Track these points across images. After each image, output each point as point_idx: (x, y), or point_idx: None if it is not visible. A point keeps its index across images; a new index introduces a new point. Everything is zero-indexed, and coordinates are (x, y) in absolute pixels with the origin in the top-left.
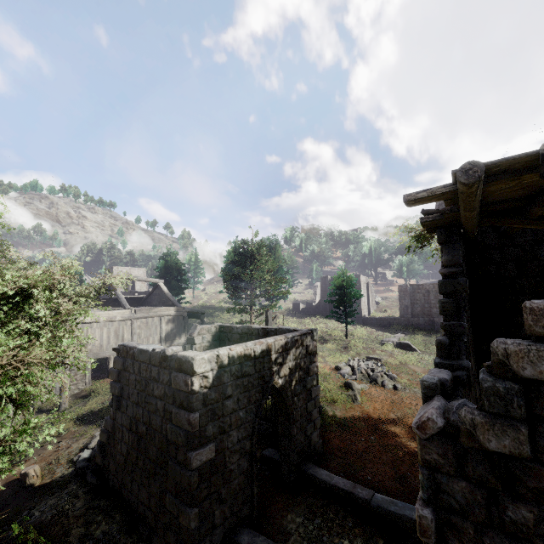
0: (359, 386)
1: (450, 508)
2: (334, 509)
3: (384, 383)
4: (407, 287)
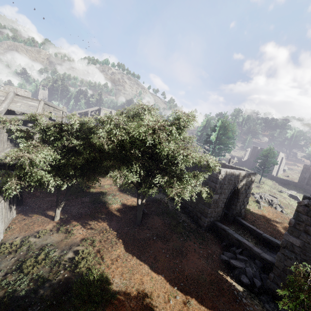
0: (263, 203)
1: (299, 220)
2: (246, 232)
3: (276, 208)
4: (310, 167)
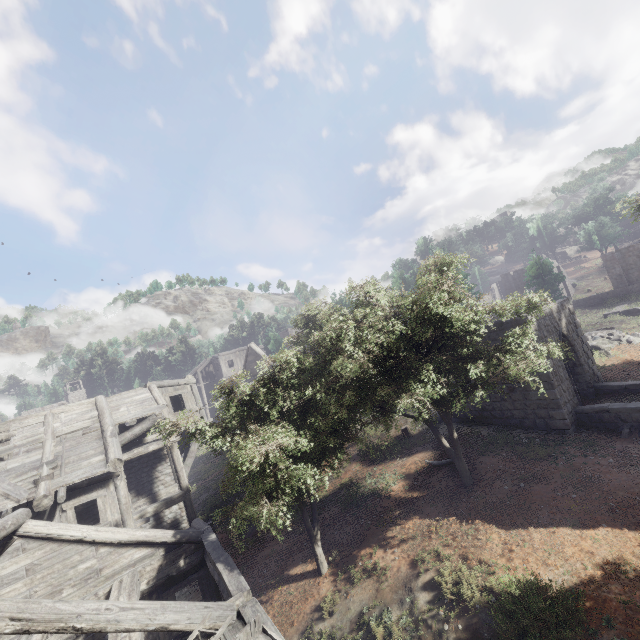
0: (605, 346)
1: None
2: (634, 396)
3: (629, 340)
4: (613, 255)
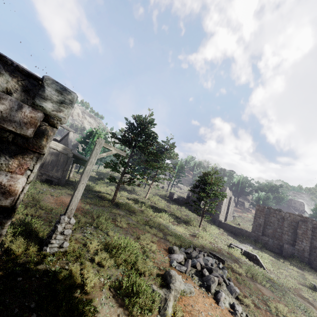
0: (181, 285)
1: None
2: None
3: (220, 296)
4: (264, 208)
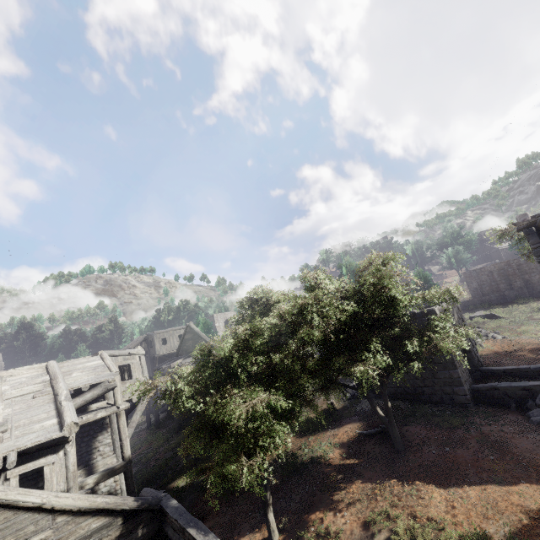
0: (478, 340)
1: None
2: (511, 378)
3: (494, 336)
4: (471, 273)
